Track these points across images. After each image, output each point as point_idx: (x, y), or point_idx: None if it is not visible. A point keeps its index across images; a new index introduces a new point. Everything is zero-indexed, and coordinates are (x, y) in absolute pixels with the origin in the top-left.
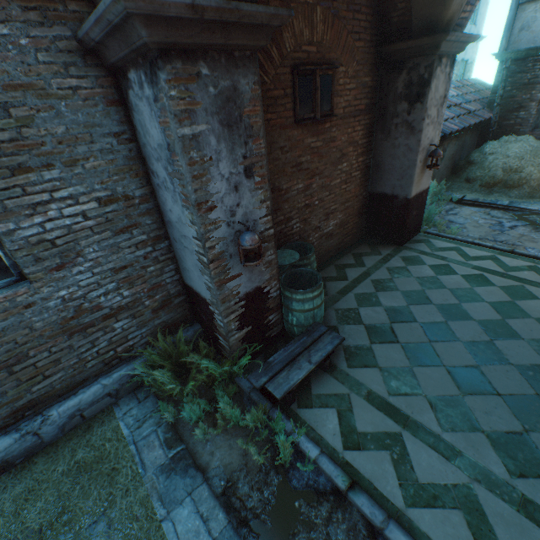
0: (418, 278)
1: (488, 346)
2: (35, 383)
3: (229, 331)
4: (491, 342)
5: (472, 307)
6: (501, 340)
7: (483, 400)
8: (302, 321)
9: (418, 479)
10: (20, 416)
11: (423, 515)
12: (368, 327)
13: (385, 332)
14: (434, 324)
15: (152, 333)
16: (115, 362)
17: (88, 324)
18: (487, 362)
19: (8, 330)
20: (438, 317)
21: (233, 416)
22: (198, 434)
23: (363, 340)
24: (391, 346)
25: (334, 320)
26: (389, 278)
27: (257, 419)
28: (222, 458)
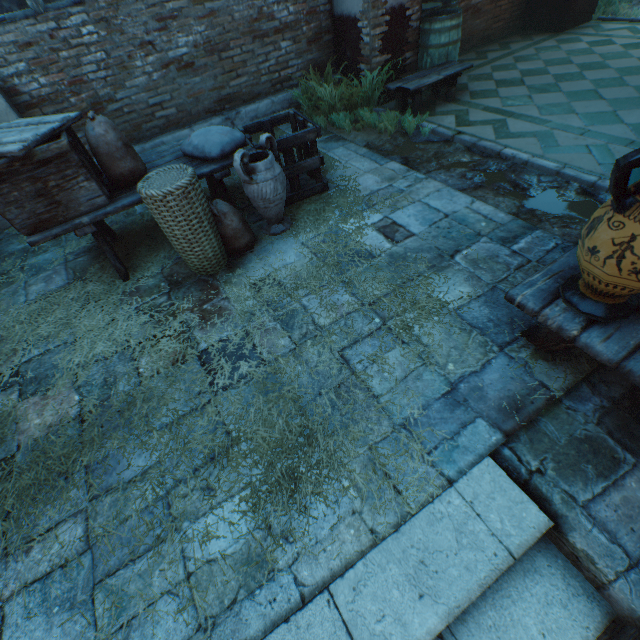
0: (567, 51)
1: (614, 80)
2: (231, 79)
3: (373, 50)
4: (619, 78)
5: (616, 62)
6: (631, 76)
7: (587, 103)
8: (435, 62)
9: (509, 132)
10: (222, 107)
11: (507, 141)
12: (497, 82)
13: (513, 82)
14: (567, 74)
15: (304, 70)
16: (278, 88)
17: (264, 33)
18: (606, 87)
19: (220, 13)
20: (573, 71)
21: (371, 117)
22: (345, 126)
23: (490, 88)
24: (515, 88)
25: (465, 81)
26: (533, 55)
27: (390, 120)
28: (362, 139)
